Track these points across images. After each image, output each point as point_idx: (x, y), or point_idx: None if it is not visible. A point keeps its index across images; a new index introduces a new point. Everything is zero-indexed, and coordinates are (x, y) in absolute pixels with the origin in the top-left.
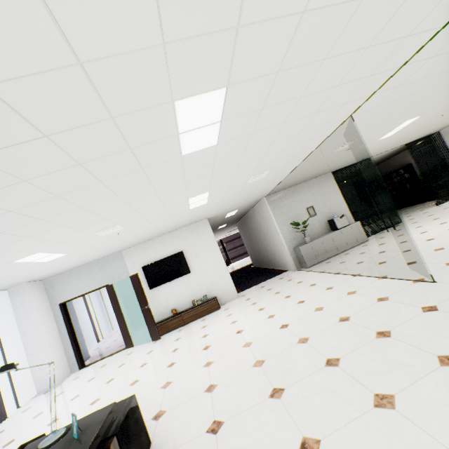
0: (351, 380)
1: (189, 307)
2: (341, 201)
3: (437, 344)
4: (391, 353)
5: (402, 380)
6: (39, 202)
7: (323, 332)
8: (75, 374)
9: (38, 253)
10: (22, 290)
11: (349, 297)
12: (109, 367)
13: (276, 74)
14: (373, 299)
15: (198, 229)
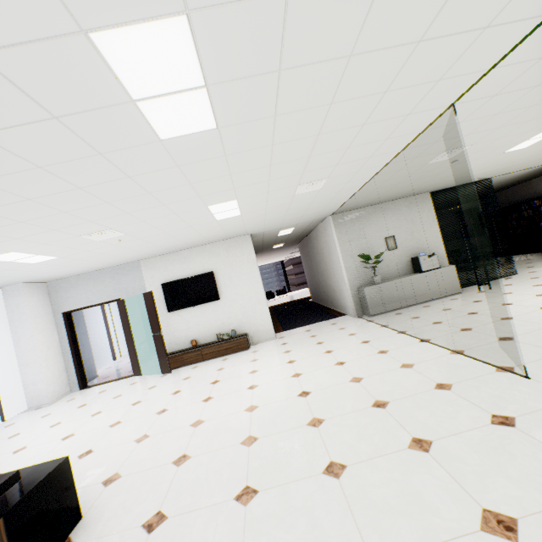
0: (344, 509)
1: (212, 341)
2: (435, 234)
3: (490, 488)
4: (418, 480)
5: (413, 536)
6: None
7: (345, 416)
8: (73, 394)
9: (12, 252)
10: (18, 292)
11: (402, 371)
12: (106, 395)
13: None
14: (431, 383)
15: (237, 246)
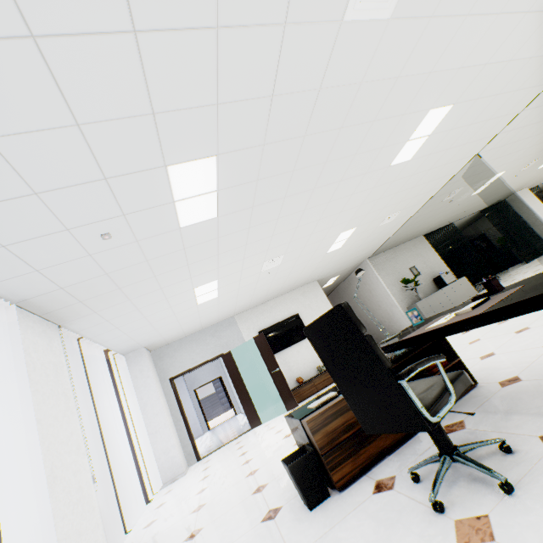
0: None
1: (313, 375)
2: (439, 261)
3: None
4: None
5: None
6: (302, 192)
7: None
8: (197, 463)
9: (215, 281)
10: (140, 356)
11: None
12: (251, 437)
13: (475, 100)
14: None
15: (310, 291)
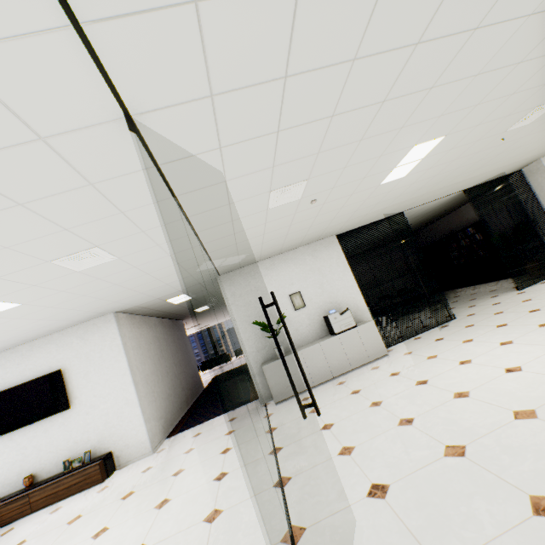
0: None
1: (60, 471)
2: (350, 283)
3: None
4: None
5: None
6: None
7: None
8: None
9: None
10: None
11: None
12: None
13: None
14: None
15: (96, 330)
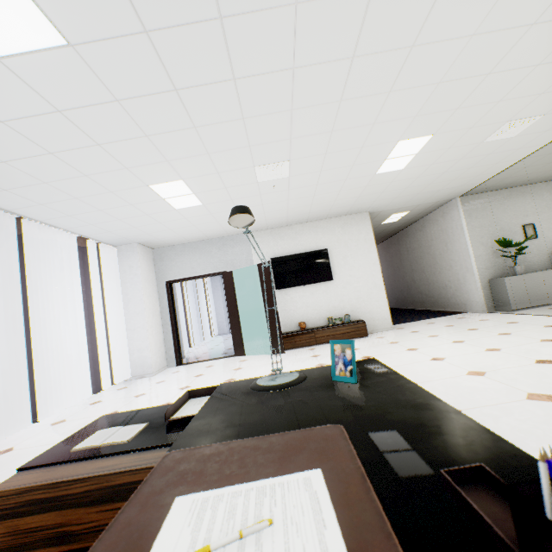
0: None
1: (321, 325)
2: None
3: None
4: None
5: None
6: (265, 11)
7: None
8: (172, 368)
9: (180, 182)
10: (132, 252)
11: None
12: (219, 368)
13: None
14: None
15: (354, 224)
